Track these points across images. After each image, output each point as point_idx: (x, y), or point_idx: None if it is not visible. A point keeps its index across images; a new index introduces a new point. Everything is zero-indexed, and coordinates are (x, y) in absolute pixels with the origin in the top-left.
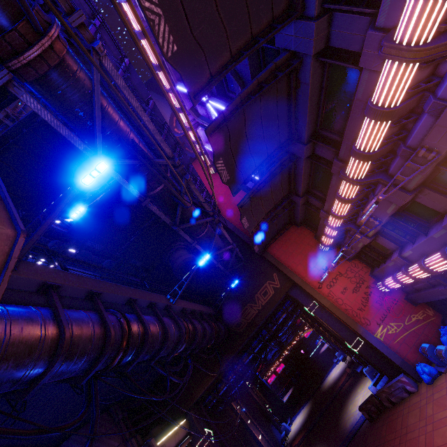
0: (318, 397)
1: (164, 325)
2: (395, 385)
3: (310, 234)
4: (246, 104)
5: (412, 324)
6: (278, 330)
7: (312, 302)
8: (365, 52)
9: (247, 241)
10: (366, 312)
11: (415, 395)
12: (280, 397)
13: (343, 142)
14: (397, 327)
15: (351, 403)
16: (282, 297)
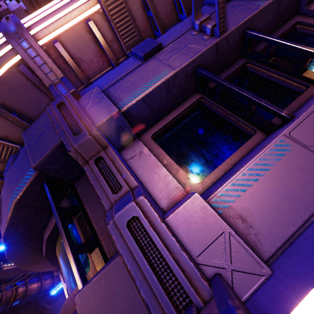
0: None
1: (41, 284)
2: None
3: None
4: None
5: None
6: None
7: None
8: None
9: None
10: None
11: None
12: None
13: None
14: None
15: None
16: None
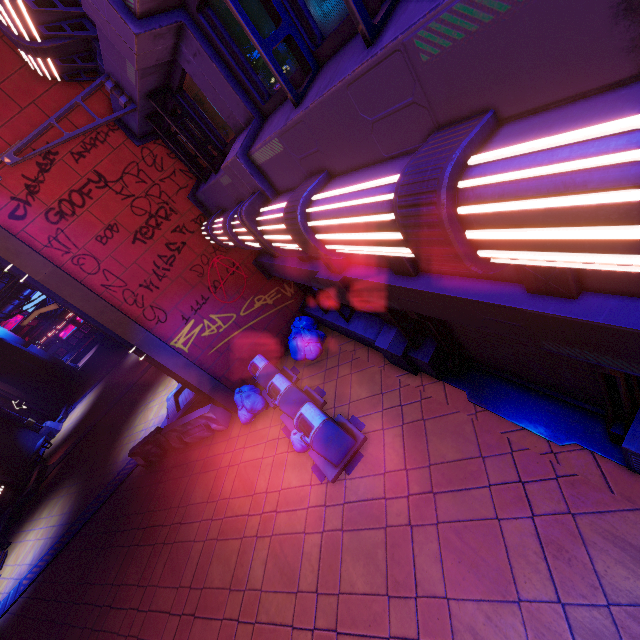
0: (115, 378)
1: None
2: (195, 422)
3: None
4: None
5: (253, 314)
6: None
7: None
8: None
9: None
10: (162, 293)
11: (221, 437)
12: (81, 355)
13: None
14: (224, 323)
15: (143, 411)
16: None
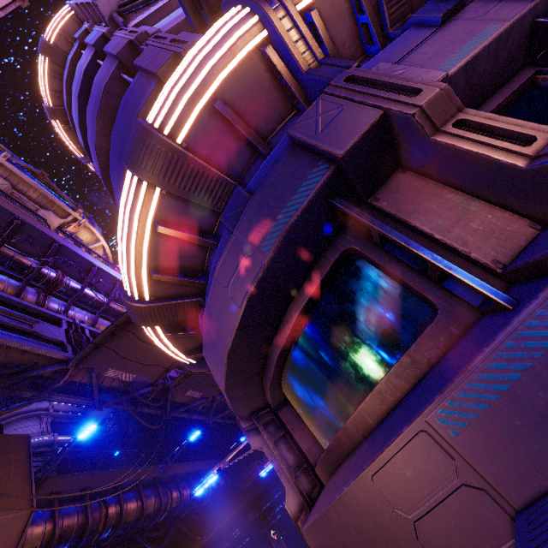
0: None
1: (142, 503)
2: None
3: None
4: None
5: None
6: None
7: None
8: None
9: None
10: None
11: None
12: None
13: None
14: None
15: None
16: None
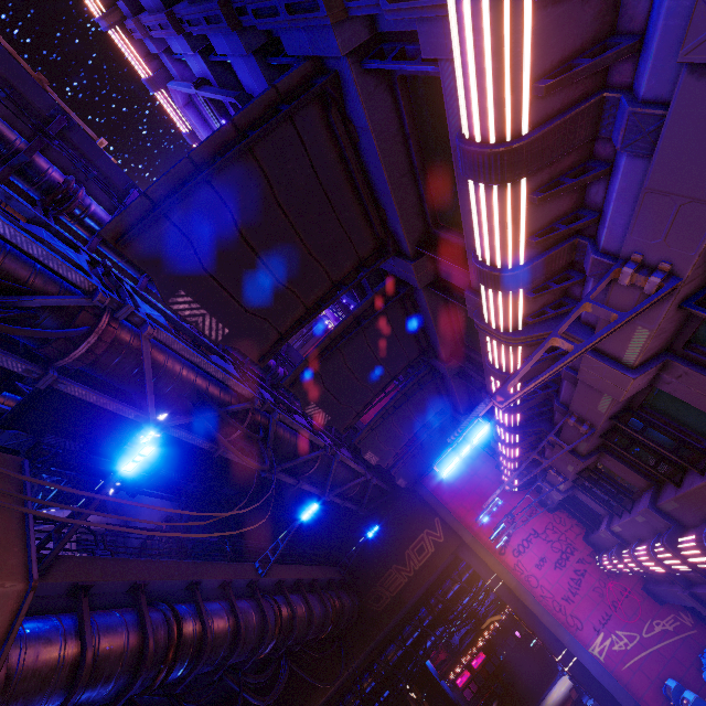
0: None
1: (237, 620)
2: None
3: (490, 460)
4: (337, 346)
5: (655, 637)
6: (447, 608)
7: (494, 572)
8: (470, 308)
9: (394, 464)
10: (576, 606)
11: None
12: None
13: (485, 376)
14: (629, 641)
15: None
16: (449, 558)
